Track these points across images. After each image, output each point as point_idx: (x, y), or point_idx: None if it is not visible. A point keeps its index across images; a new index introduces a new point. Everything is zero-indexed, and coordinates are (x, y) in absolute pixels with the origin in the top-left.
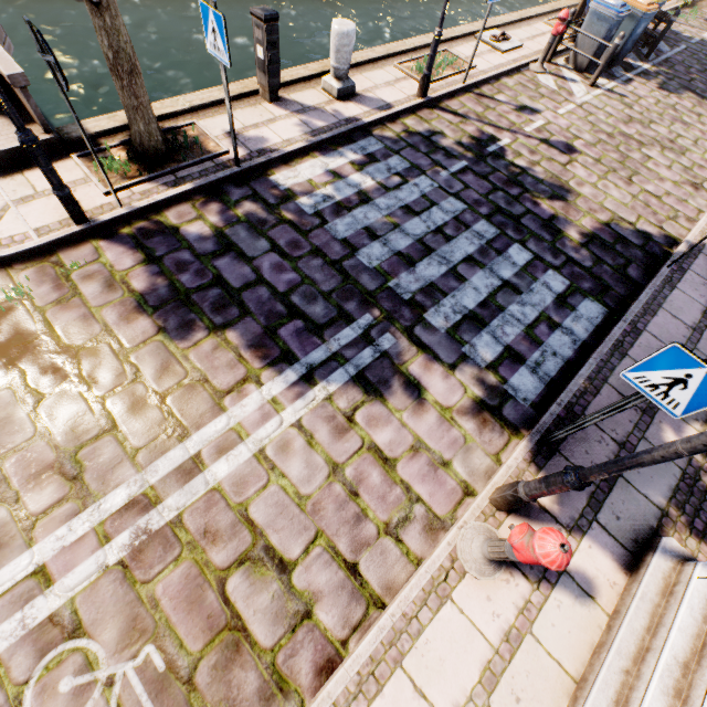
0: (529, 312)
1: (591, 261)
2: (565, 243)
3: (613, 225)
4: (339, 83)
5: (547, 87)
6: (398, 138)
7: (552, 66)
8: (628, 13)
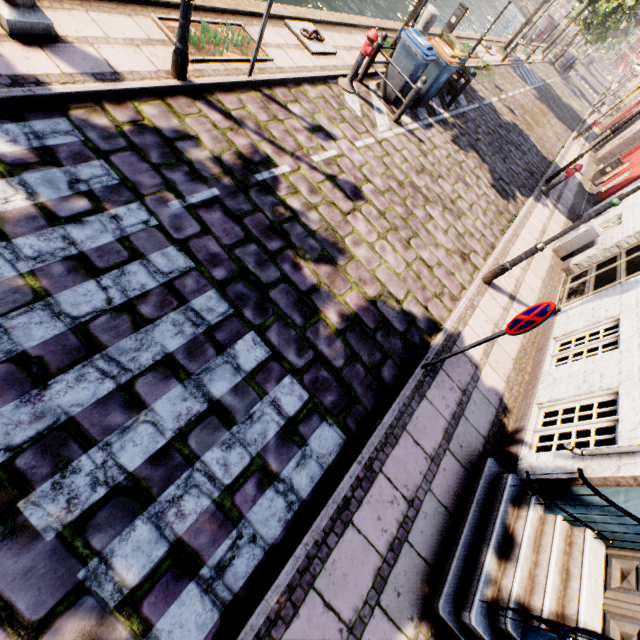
0: (236, 459)
1: (344, 358)
2: (318, 330)
3: (380, 304)
4: (12, 10)
5: (351, 111)
6: (116, 131)
7: (363, 88)
8: (433, 58)
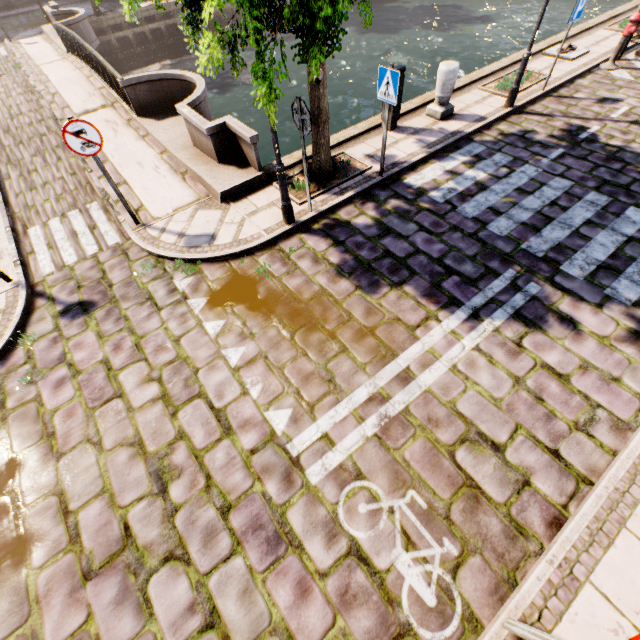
0: None
1: None
2: None
3: None
4: (442, 108)
5: (622, 80)
6: (496, 140)
7: (623, 62)
8: None
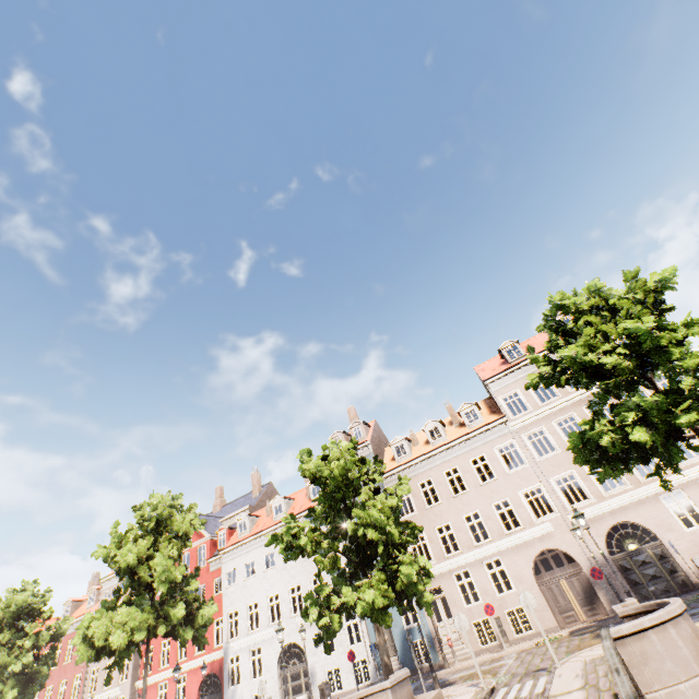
0: None
1: None
2: None
3: None
4: None
5: None
6: None
7: None
8: None
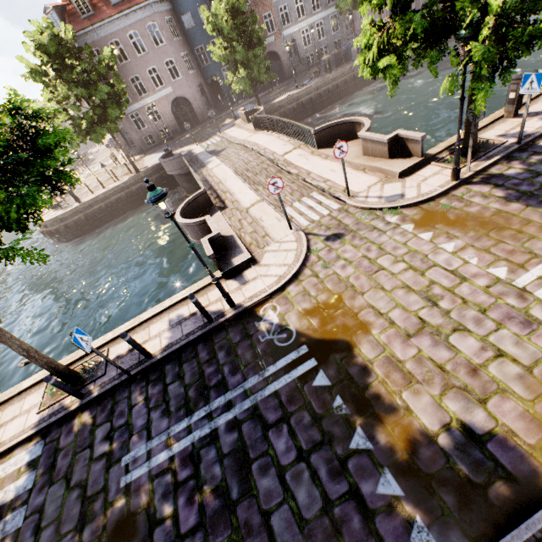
0: None
1: None
2: None
3: None
4: None
5: None
6: None
7: None
8: None
